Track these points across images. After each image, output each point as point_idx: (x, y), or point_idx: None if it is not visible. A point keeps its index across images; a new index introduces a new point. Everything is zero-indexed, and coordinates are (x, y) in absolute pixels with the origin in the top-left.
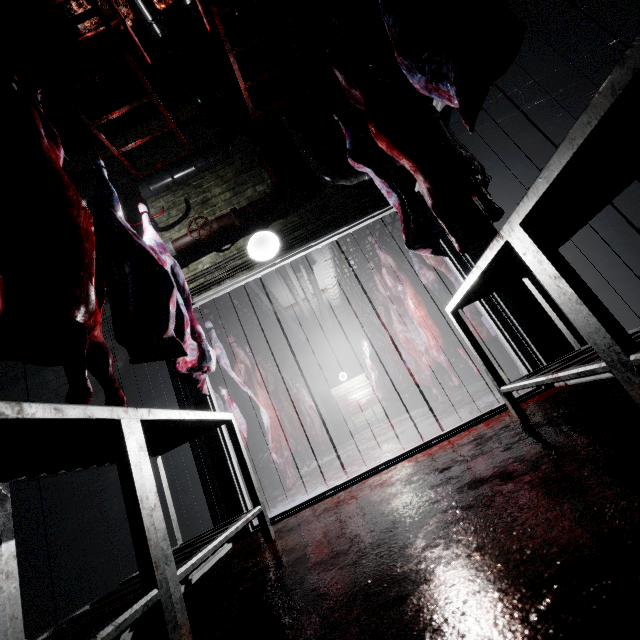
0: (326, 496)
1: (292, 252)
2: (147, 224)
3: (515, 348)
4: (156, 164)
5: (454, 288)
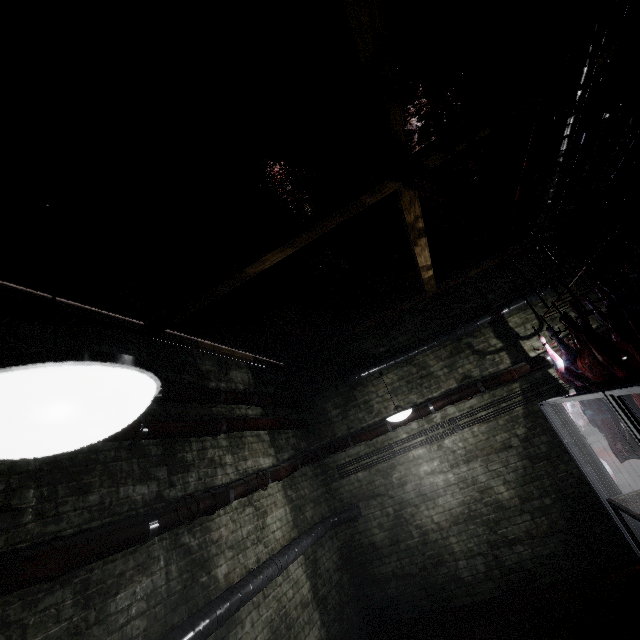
0: None
1: None
2: (551, 351)
3: None
4: (554, 313)
5: None
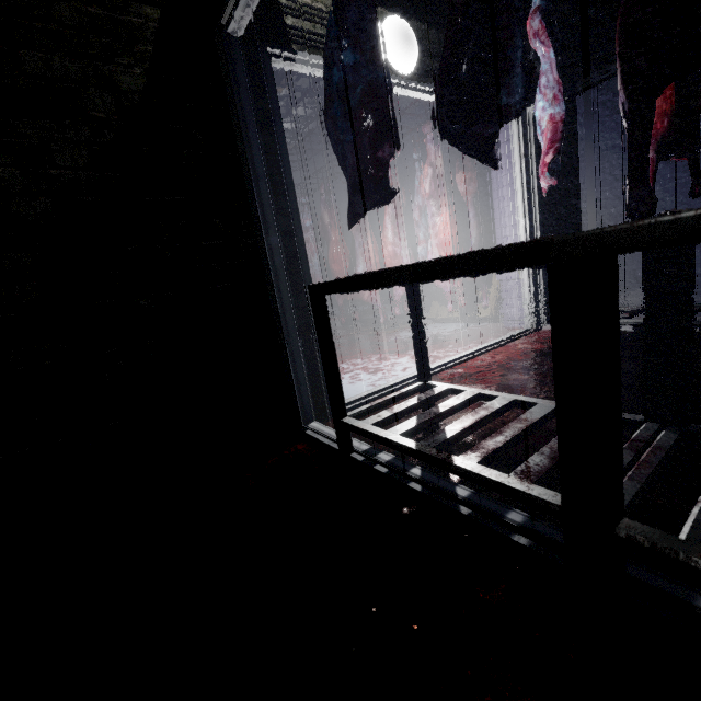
0: (407, 384)
1: (427, 86)
2: None
3: (531, 295)
4: None
5: (468, 224)
